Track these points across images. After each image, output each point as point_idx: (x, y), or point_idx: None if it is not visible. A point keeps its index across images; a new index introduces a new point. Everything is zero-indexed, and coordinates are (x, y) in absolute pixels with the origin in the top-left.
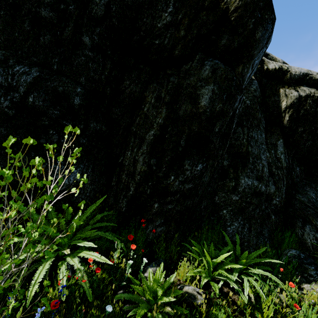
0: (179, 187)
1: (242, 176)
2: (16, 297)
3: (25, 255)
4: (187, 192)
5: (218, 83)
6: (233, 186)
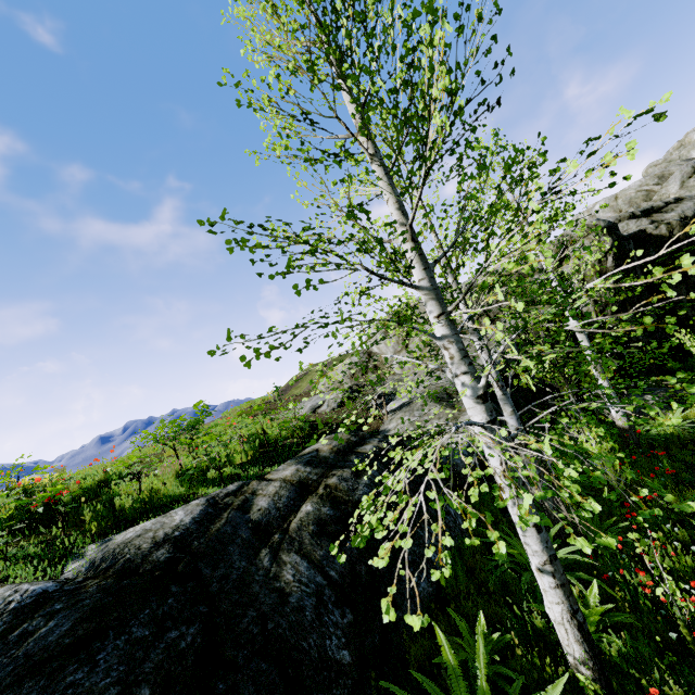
0: None
1: None
2: None
3: None
4: None
5: None
6: None
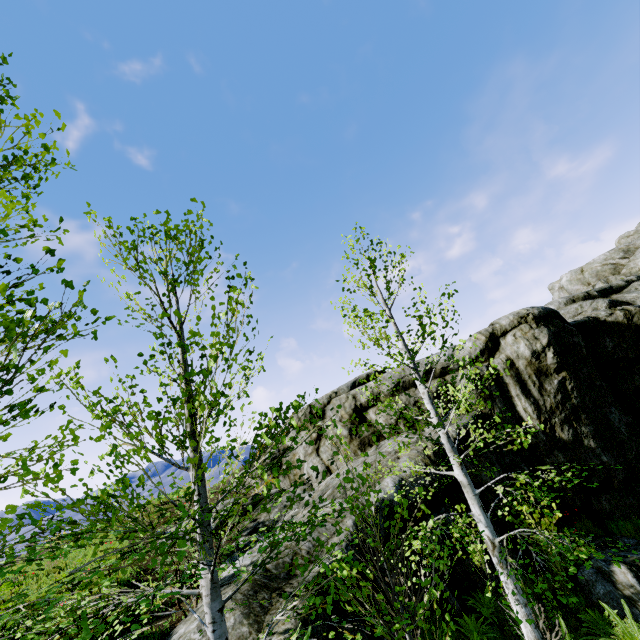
0: None
1: None
2: None
3: None
4: None
5: None
6: None
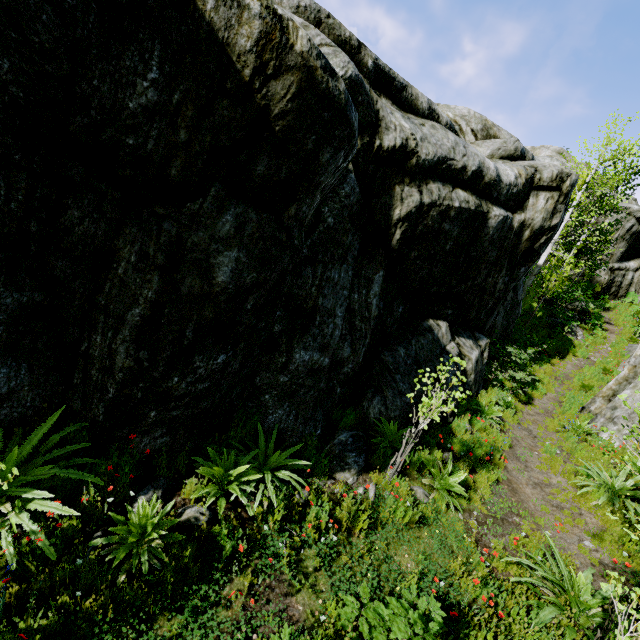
0: (187, 390)
1: (298, 349)
2: None
3: None
4: (202, 392)
5: (247, 247)
6: (283, 363)
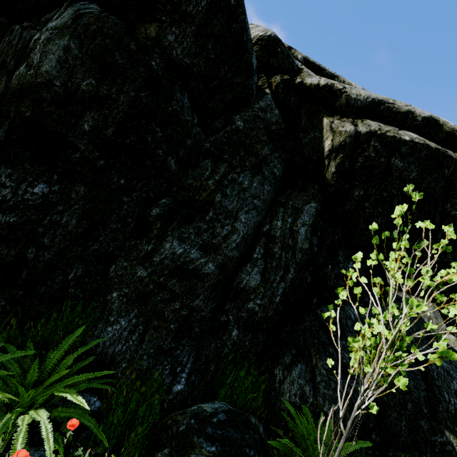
0: None
1: (171, 237)
2: None
3: None
4: (3, 229)
5: (81, 37)
6: (147, 251)
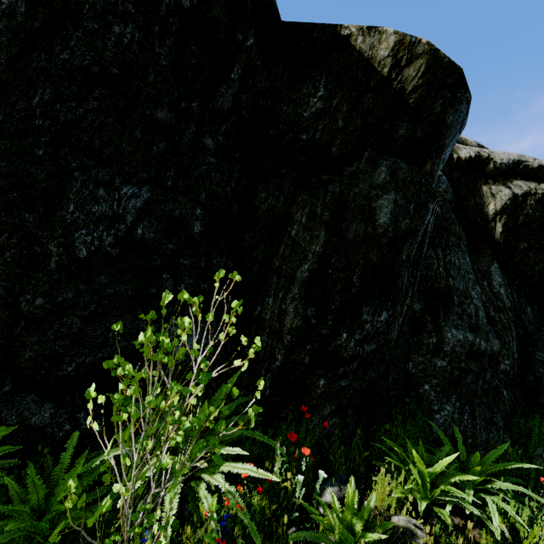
0: (355, 350)
1: (447, 327)
2: (141, 543)
3: (151, 470)
4: (369, 357)
5: (402, 189)
6: (434, 344)
